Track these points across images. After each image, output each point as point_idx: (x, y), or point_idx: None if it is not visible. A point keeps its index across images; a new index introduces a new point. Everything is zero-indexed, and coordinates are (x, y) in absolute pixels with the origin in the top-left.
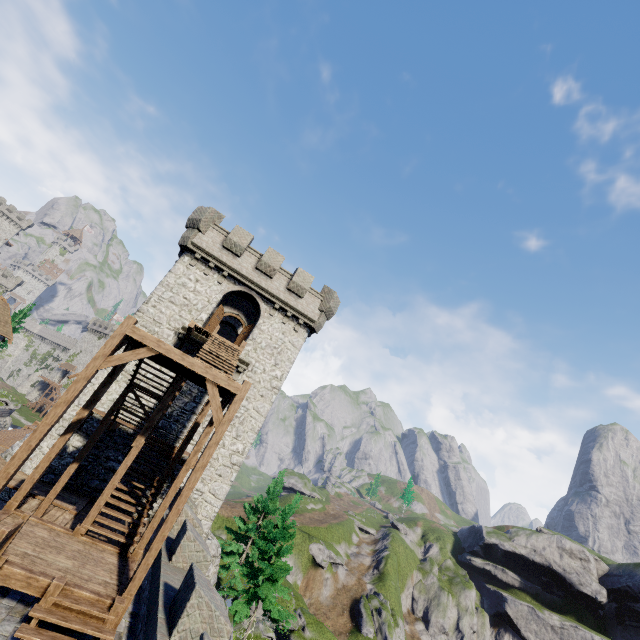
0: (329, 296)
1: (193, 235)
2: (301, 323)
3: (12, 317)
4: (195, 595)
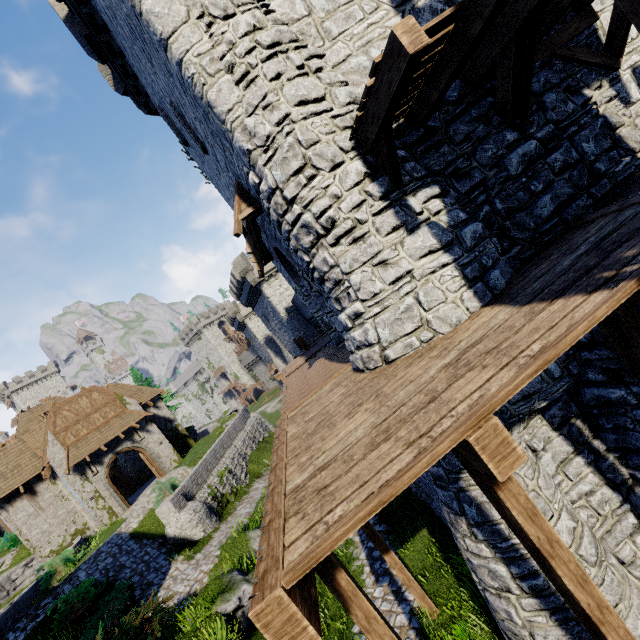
0: None
1: None
2: None
3: None
4: None
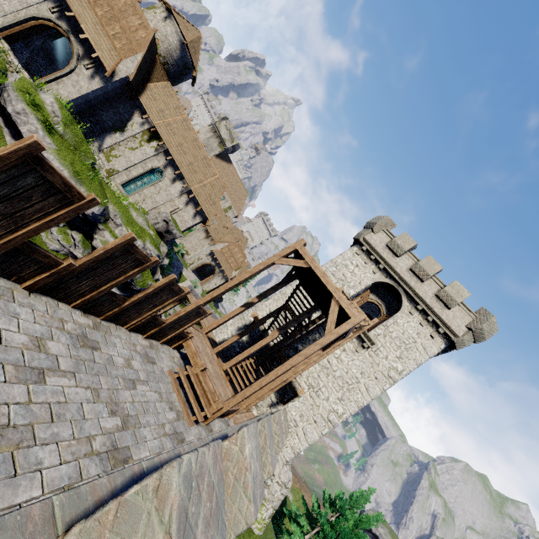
0: (484, 318)
1: (366, 233)
2: (440, 331)
3: None
4: (261, 422)
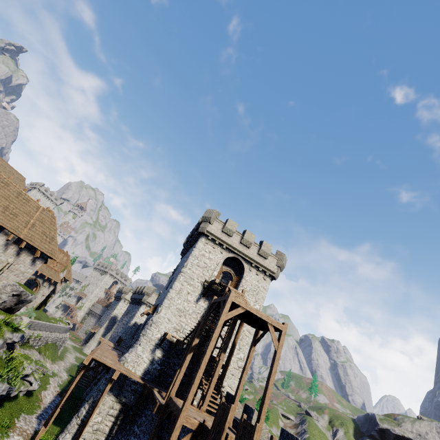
0: (281, 257)
1: (207, 226)
2: (267, 274)
3: None
4: None
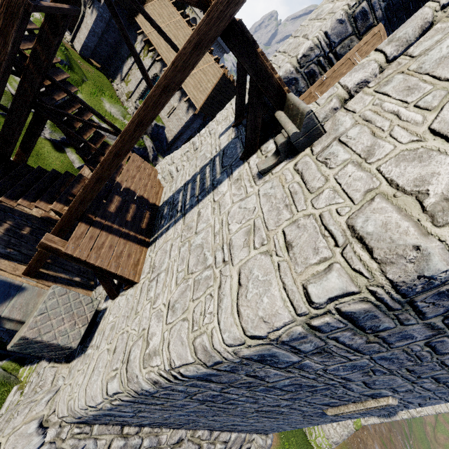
0: None
1: None
2: None
3: None
4: None
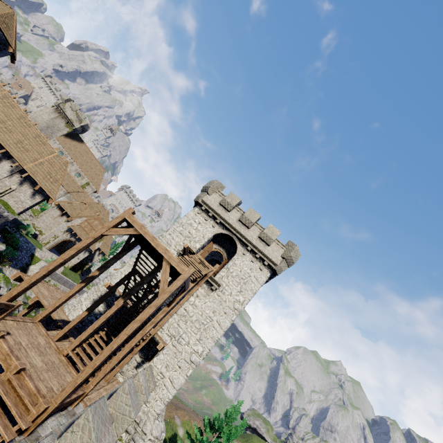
0: (291, 248)
1: (203, 195)
2: (265, 264)
3: (113, 246)
4: (84, 415)
